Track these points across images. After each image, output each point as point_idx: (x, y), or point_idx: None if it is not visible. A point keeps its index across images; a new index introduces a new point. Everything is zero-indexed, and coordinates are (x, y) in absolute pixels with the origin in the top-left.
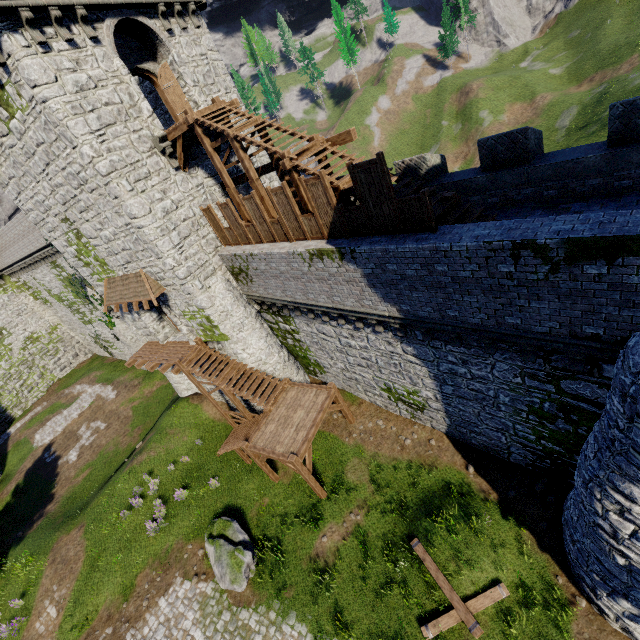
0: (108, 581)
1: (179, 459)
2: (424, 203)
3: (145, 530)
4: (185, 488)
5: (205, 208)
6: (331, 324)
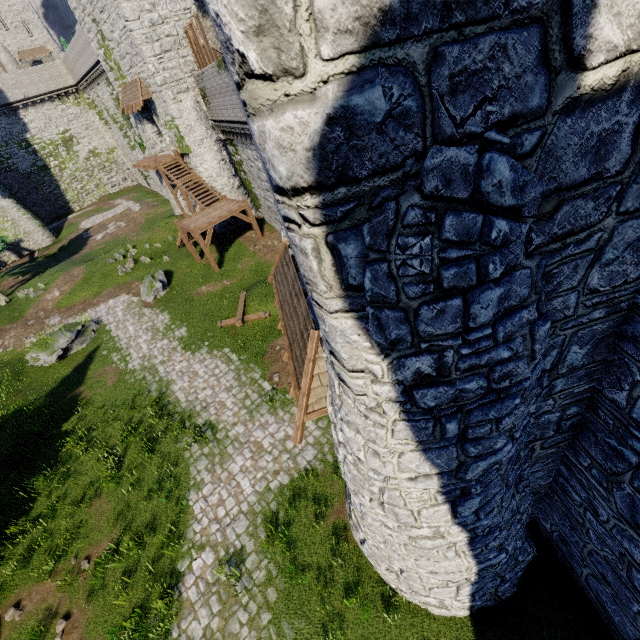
0: (89, 288)
1: (155, 245)
2: None
3: (118, 272)
4: (150, 259)
5: (186, 30)
6: (249, 147)
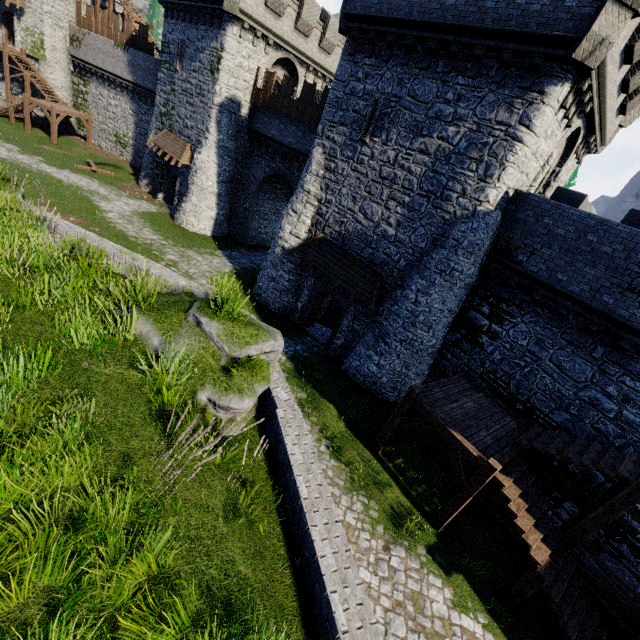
0: None
1: None
2: (152, 46)
3: None
4: None
5: (79, 1)
6: (108, 89)
